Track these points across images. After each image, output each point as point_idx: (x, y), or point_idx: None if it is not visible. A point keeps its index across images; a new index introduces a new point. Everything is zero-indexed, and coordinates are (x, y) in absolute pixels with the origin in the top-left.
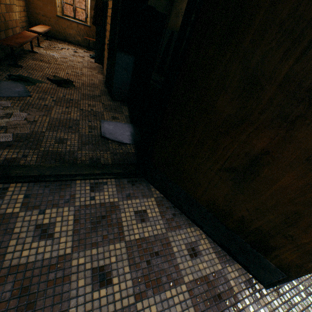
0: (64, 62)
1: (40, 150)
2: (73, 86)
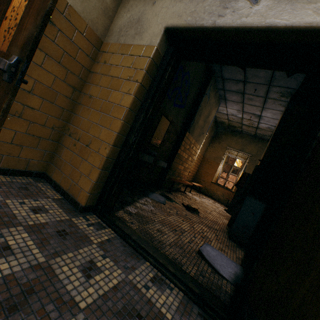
0: (200, 203)
1: (143, 226)
2: (197, 214)
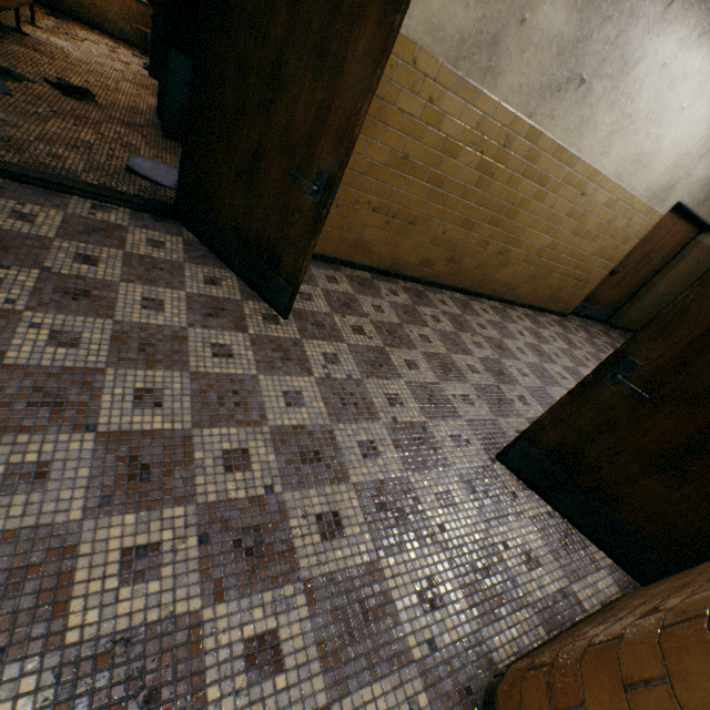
0: (83, 63)
1: (24, 158)
2: (95, 102)
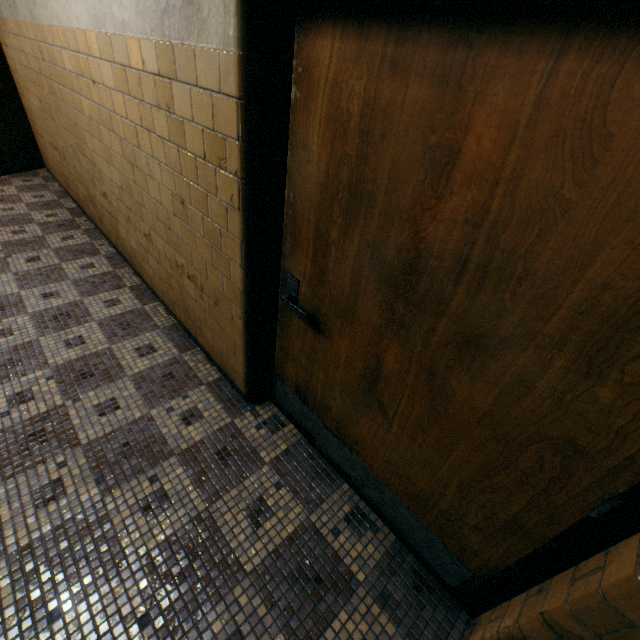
0: None
1: None
2: None
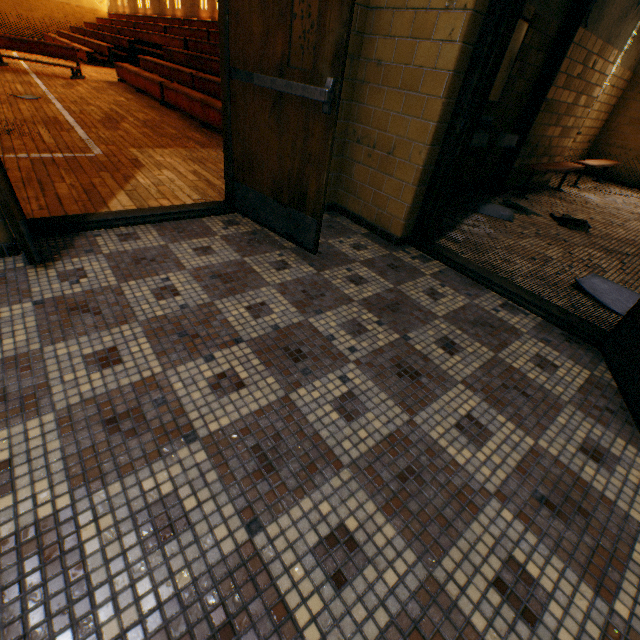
0: (598, 207)
1: (478, 257)
2: (585, 231)
